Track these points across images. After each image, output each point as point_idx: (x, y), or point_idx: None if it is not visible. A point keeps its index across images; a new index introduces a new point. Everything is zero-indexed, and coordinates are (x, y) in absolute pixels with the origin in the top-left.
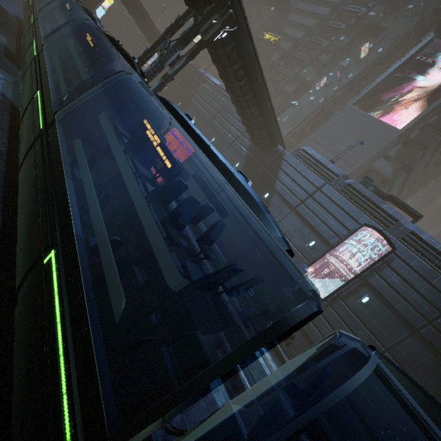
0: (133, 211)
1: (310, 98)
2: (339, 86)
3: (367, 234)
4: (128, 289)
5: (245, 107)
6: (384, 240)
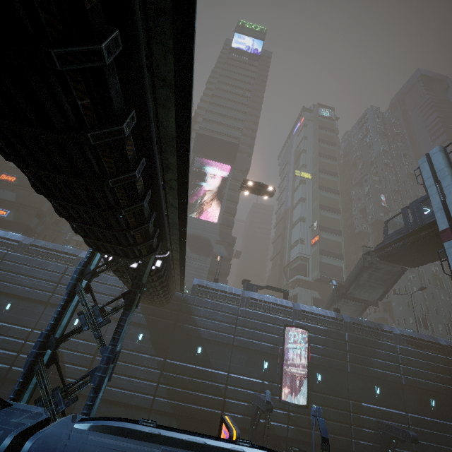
0: None
1: None
2: None
3: (289, 330)
4: None
5: (160, 293)
6: (304, 330)
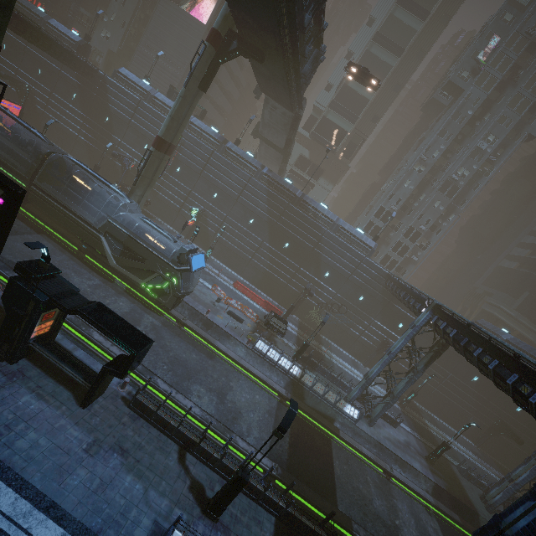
0: (8, 149)
1: None
2: None
3: None
4: (23, 172)
5: (45, 50)
6: None
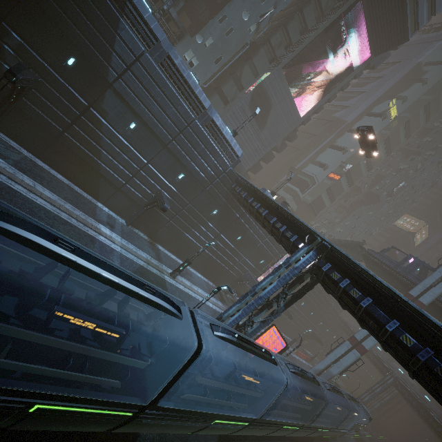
0: None
1: (242, 16)
2: (275, 10)
3: (286, 254)
4: None
5: None
6: None
